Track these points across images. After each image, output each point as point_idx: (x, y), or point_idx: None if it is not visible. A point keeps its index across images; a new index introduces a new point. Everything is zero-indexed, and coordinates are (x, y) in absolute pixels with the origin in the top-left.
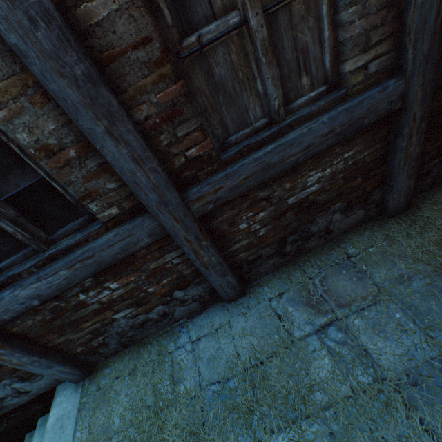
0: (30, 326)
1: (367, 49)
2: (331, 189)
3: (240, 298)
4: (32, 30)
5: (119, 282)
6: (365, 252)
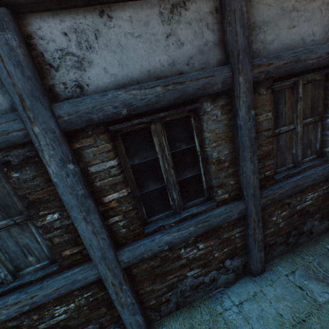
0: (143, 269)
1: None
2: (315, 205)
3: (262, 273)
4: (247, 121)
5: (205, 244)
6: None
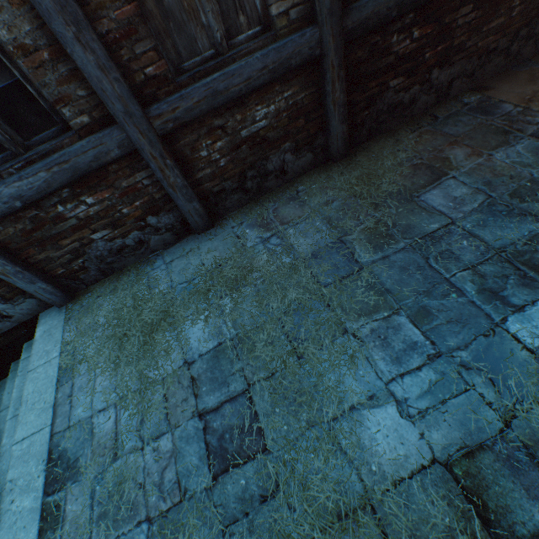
0: (12, 235)
1: None
2: (279, 127)
3: (210, 230)
4: None
5: (95, 197)
6: (310, 188)
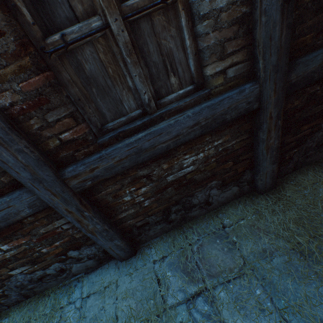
0: None
1: (224, 57)
2: (206, 170)
3: (131, 257)
4: None
5: (10, 244)
6: (237, 224)
